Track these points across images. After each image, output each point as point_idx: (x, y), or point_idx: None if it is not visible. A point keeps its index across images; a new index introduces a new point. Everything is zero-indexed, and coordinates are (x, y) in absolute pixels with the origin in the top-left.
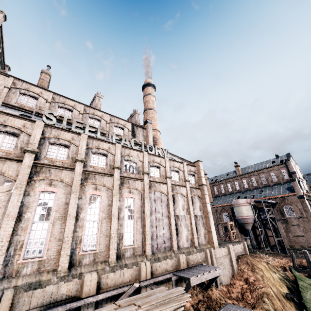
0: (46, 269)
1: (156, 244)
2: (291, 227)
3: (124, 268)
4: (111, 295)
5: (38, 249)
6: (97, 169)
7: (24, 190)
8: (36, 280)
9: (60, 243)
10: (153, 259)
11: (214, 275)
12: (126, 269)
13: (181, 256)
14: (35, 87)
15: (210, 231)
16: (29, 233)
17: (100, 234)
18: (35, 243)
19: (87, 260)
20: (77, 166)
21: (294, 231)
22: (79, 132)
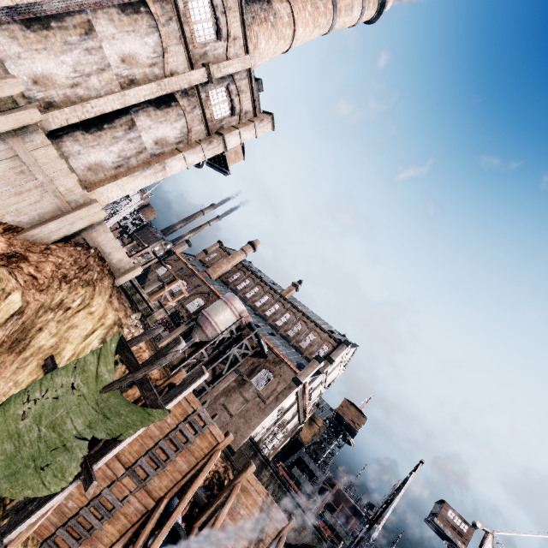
0: None
1: None
2: (236, 394)
3: None
4: None
5: None
6: None
7: None
8: None
9: None
10: None
11: None
12: None
13: None
14: None
15: (117, 178)
16: None
17: None
18: None
19: None
20: None
21: (233, 401)
22: None
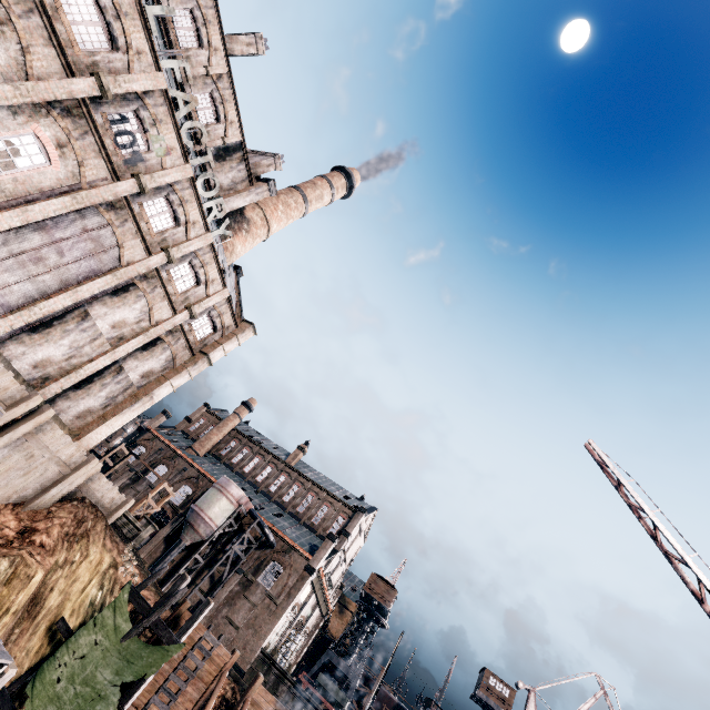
0: None
1: None
2: (241, 600)
3: None
4: None
5: None
6: (59, 21)
7: None
8: None
9: None
10: None
11: None
12: None
13: None
14: None
15: (106, 419)
16: None
17: None
18: None
19: None
20: None
21: (238, 610)
22: None
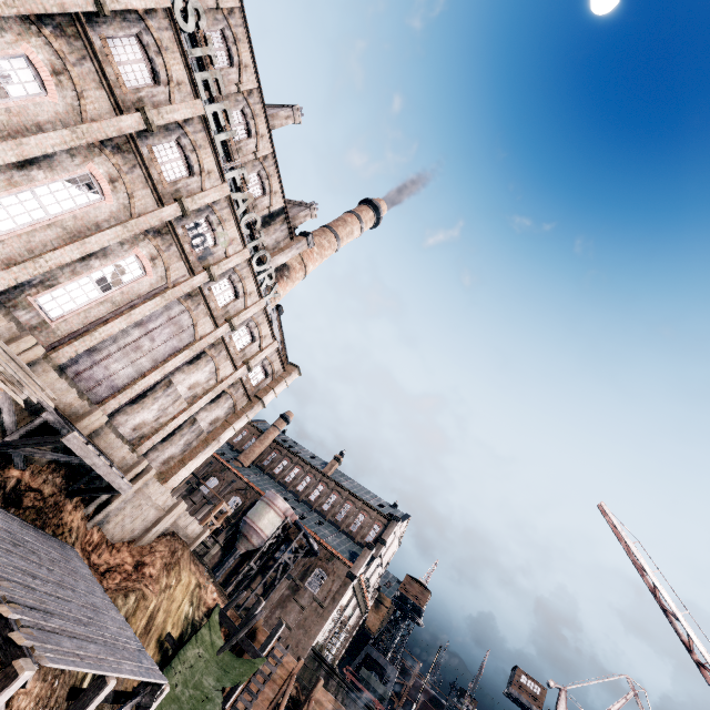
0: None
1: (85, 367)
2: (292, 603)
3: None
4: None
5: None
6: (153, 167)
7: (6, 13)
8: None
9: None
10: None
11: (111, 478)
12: None
13: (99, 413)
14: None
15: (185, 463)
16: None
17: (25, 235)
18: None
19: None
20: (130, 117)
21: (290, 612)
22: (200, 93)
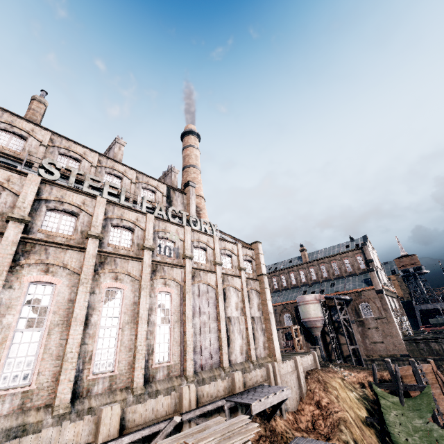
0: (35, 405)
1: (199, 360)
2: (368, 331)
3: (159, 396)
4: (141, 436)
5: (23, 373)
6: (119, 250)
7: (4, 279)
8: (18, 423)
9: (59, 362)
10: (196, 381)
11: (280, 398)
12: (162, 397)
13: (236, 375)
14: (24, 121)
15: (271, 339)
16: (9, 348)
17: (121, 347)
18: (18, 363)
19: (100, 387)
20: (89, 245)
21: (372, 335)
22: (94, 194)
